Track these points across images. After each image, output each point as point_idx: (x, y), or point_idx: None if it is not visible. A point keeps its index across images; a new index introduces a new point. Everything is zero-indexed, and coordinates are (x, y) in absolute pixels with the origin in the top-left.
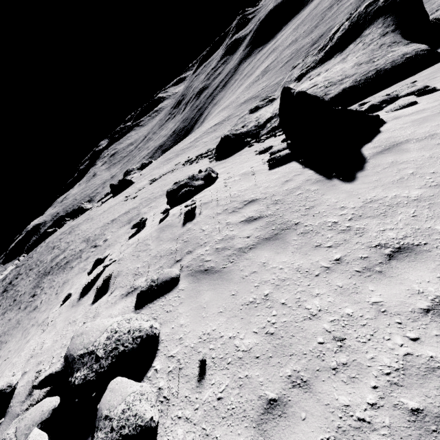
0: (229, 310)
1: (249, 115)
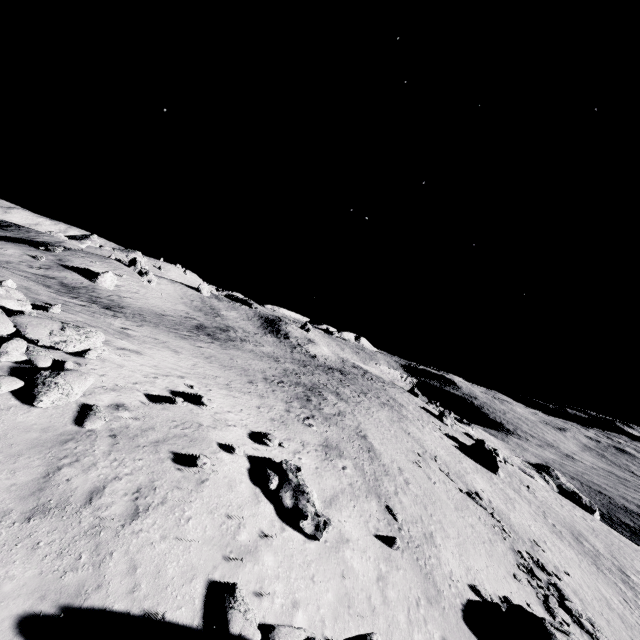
0: (2, 438)
1: None
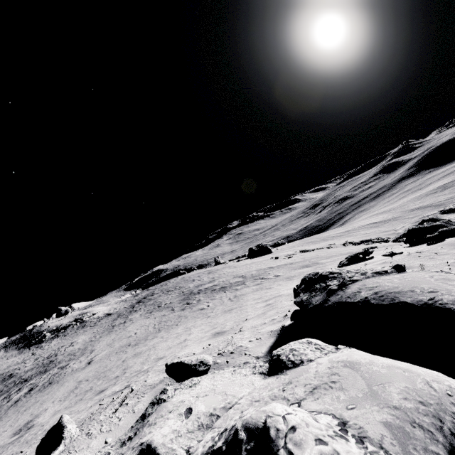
0: None
1: (440, 214)
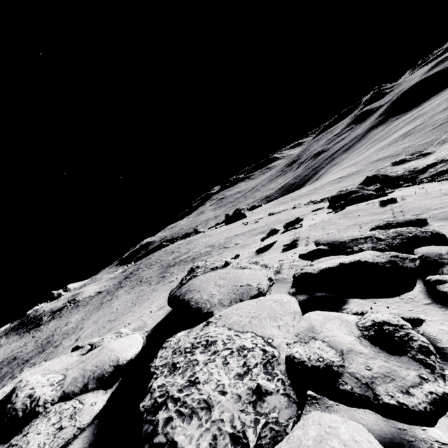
0: None
1: (391, 166)
